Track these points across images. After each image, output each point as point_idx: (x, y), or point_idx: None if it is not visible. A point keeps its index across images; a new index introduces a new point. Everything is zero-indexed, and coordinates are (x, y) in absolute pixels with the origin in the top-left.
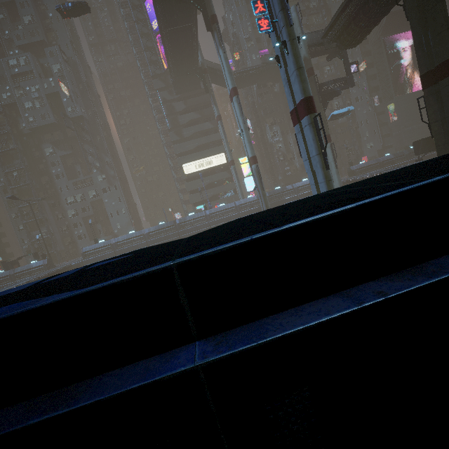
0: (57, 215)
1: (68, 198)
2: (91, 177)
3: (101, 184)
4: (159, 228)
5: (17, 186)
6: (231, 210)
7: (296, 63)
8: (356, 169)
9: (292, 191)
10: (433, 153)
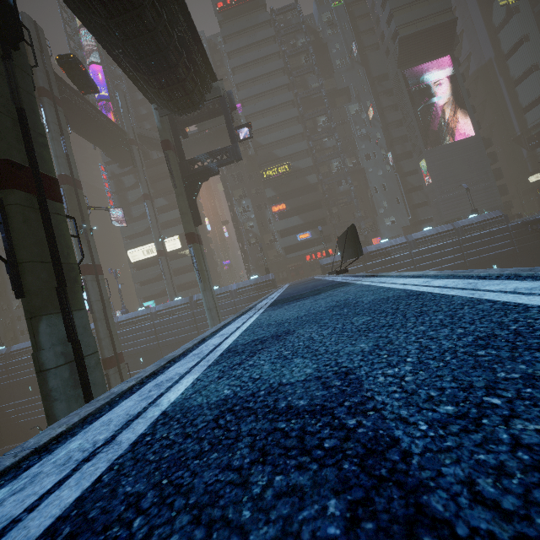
0: (2, 306)
1: None
2: None
3: None
4: None
5: None
6: (146, 318)
7: None
8: (324, 264)
9: (230, 294)
10: (456, 239)
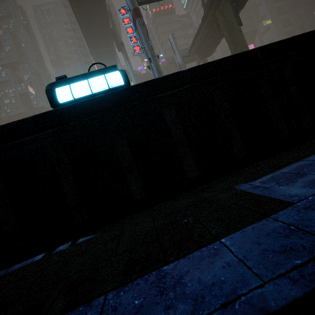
0: None
1: None
2: None
3: None
4: None
5: None
6: None
7: (157, 70)
8: None
9: None
10: None
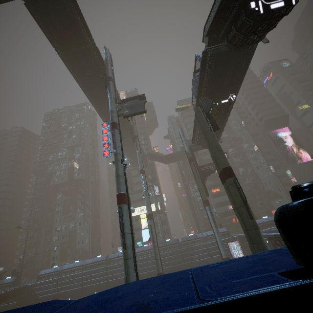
0: (47, 239)
1: (57, 227)
2: (75, 214)
3: (79, 219)
4: (95, 261)
5: (33, 218)
6: (150, 252)
7: (116, 173)
8: (258, 223)
9: (202, 239)
10: None
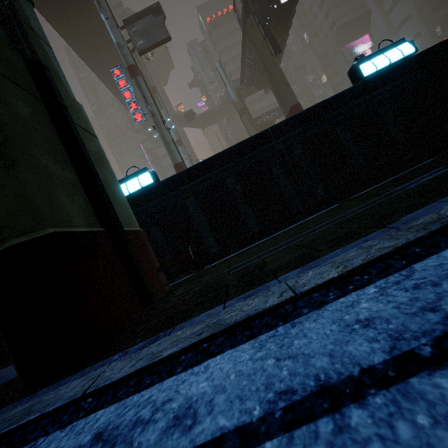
0: None
1: None
2: None
3: None
4: None
5: None
6: None
7: (163, 141)
8: None
9: None
10: None
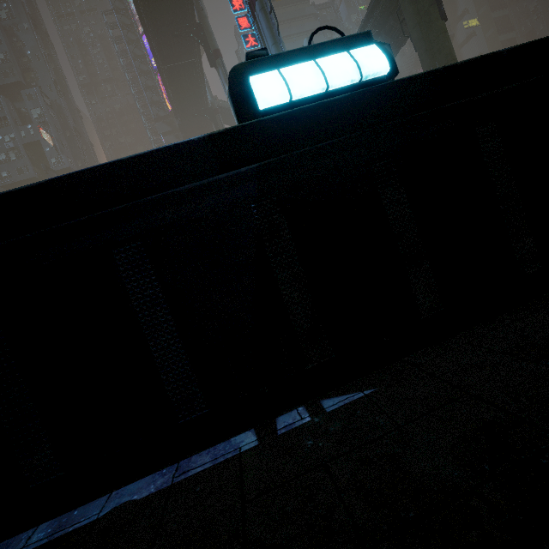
0: None
1: None
2: None
3: None
4: None
5: None
6: None
7: None
8: None
9: None
10: None
